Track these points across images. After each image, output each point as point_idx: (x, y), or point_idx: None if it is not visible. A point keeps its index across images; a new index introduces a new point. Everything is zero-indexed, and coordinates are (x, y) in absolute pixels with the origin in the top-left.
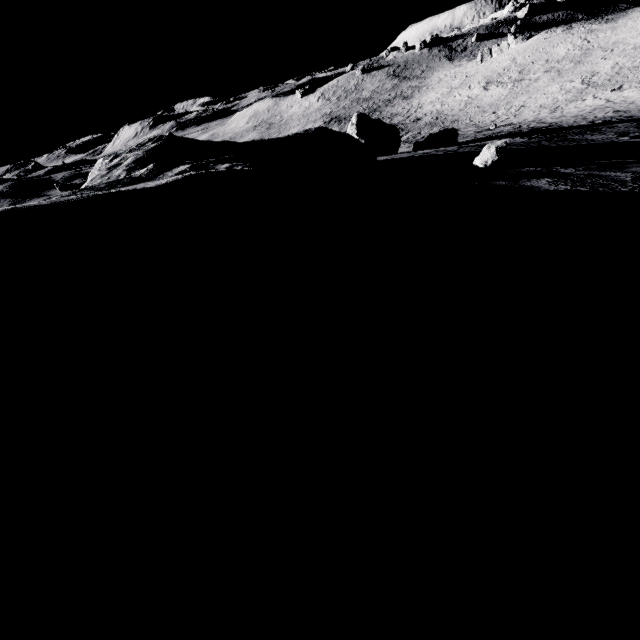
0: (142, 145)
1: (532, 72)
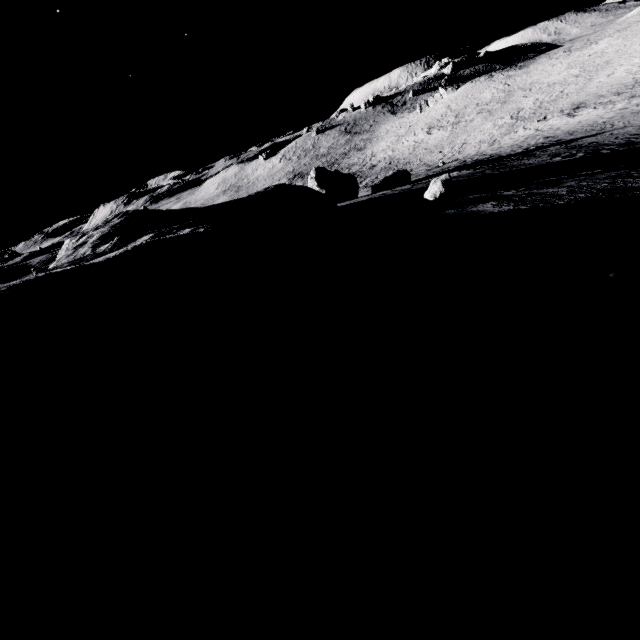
0: (108, 222)
1: (466, 115)
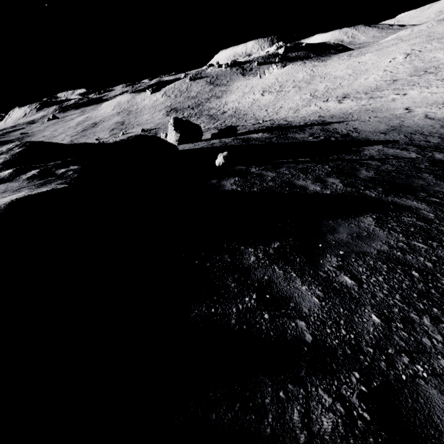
0: (10, 149)
1: (286, 87)
